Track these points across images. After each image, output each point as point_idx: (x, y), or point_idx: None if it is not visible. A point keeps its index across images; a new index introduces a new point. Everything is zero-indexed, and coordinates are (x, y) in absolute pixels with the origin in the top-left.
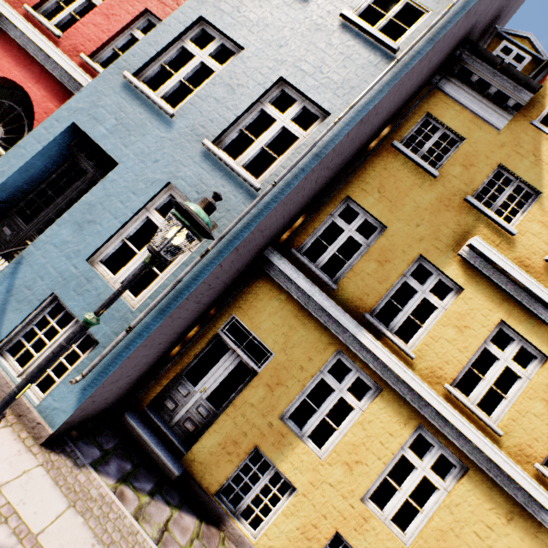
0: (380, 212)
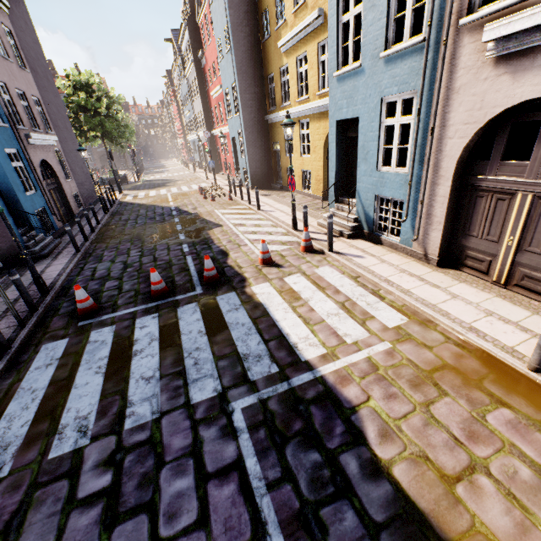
0: (271, 70)
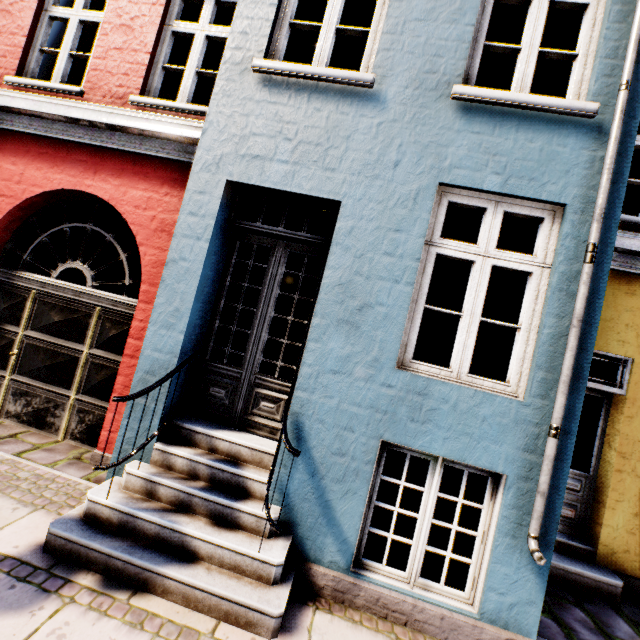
0: None
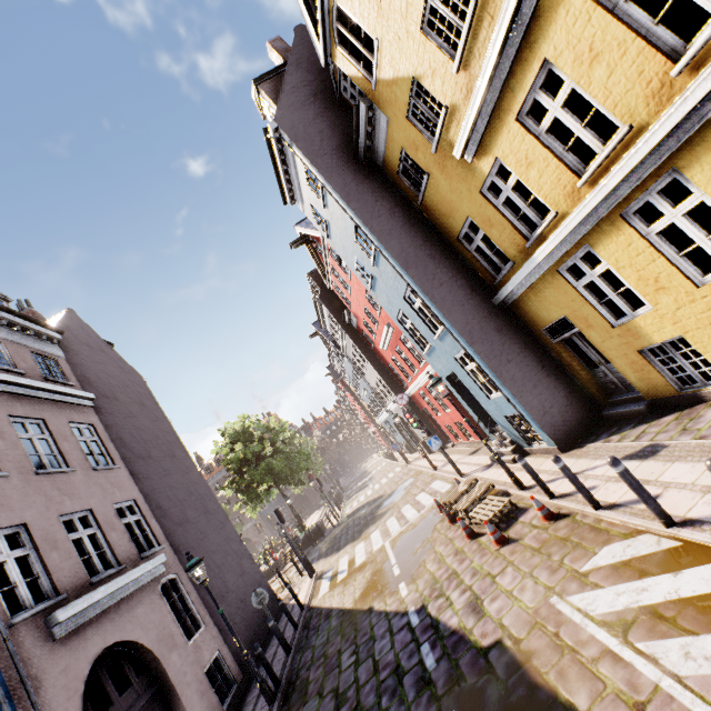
0: (460, 219)
